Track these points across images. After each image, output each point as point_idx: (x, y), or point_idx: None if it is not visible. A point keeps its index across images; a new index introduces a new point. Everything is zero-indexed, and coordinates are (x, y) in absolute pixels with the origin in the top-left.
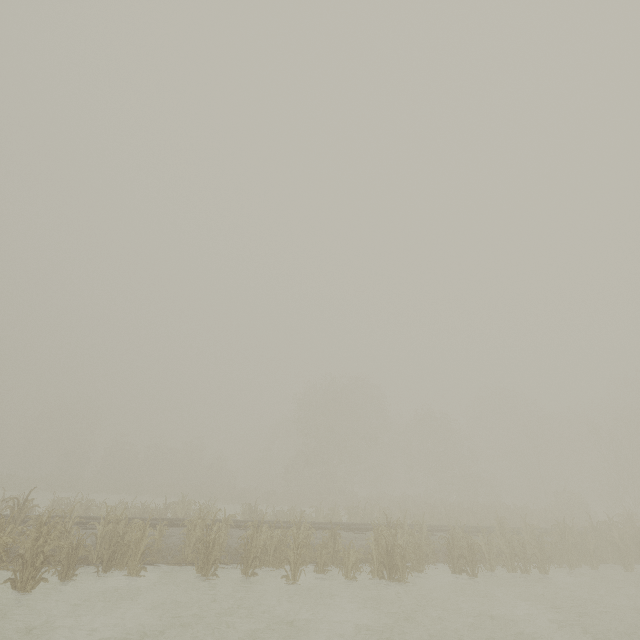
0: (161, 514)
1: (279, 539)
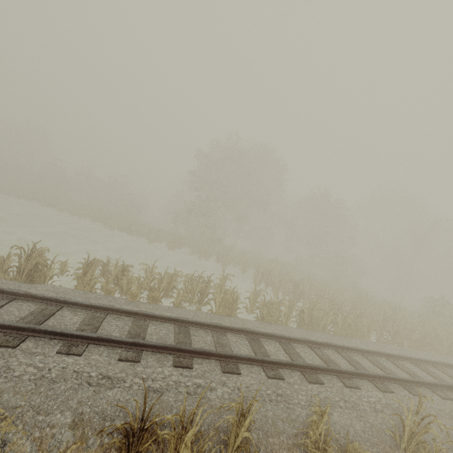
0: None
1: None
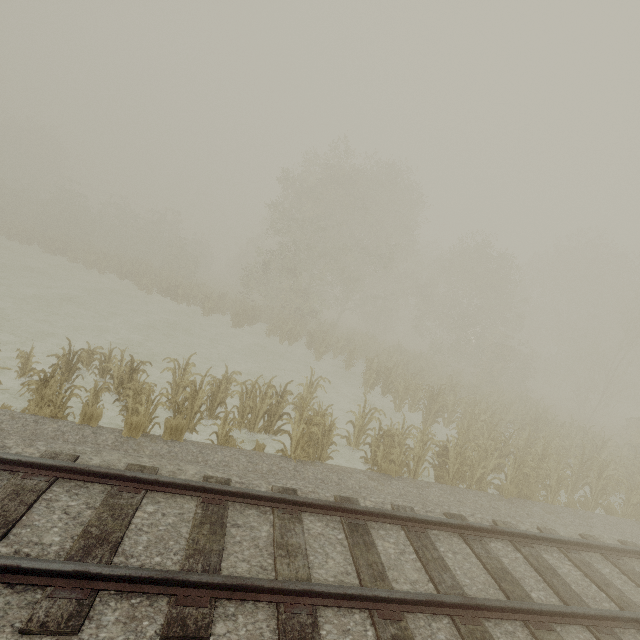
0: None
1: None
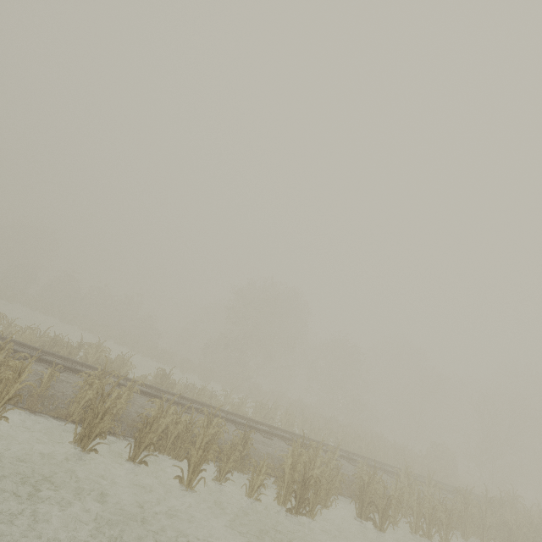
0: (71, 351)
1: (185, 427)
